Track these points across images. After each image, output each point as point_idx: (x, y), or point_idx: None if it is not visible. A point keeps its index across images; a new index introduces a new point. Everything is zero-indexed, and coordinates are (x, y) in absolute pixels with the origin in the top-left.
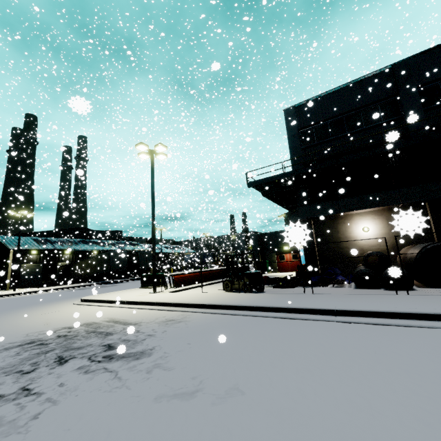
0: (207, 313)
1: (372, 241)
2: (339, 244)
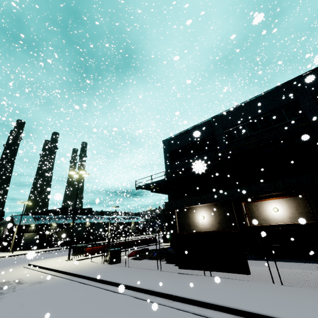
0: (63, 277)
1: (206, 225)
2: (189, 227)
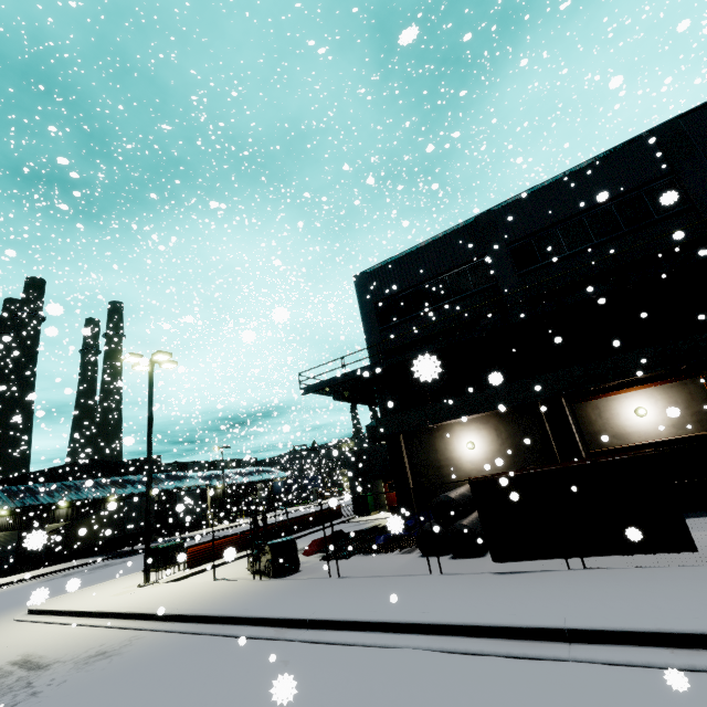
0: (166, 631)
1: (481, 463)
2: (439, 471)
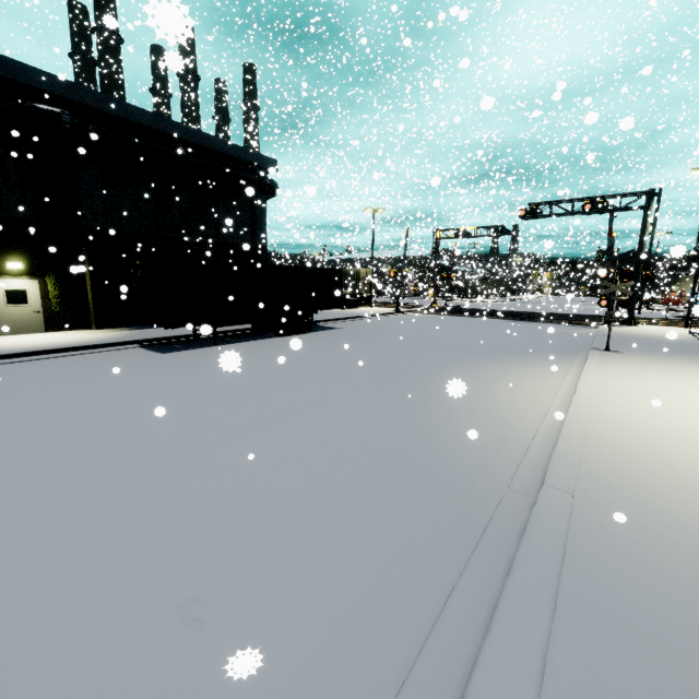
0: None
1: None
2: None
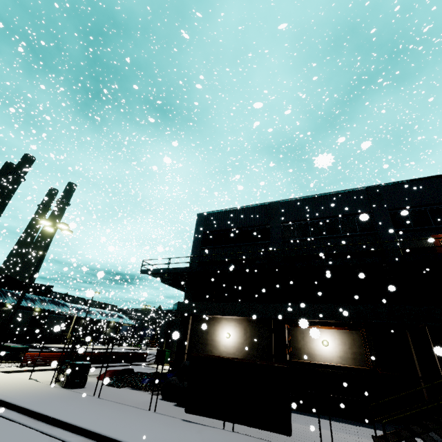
0: None
1: (230, 348)
2: (205, 346)
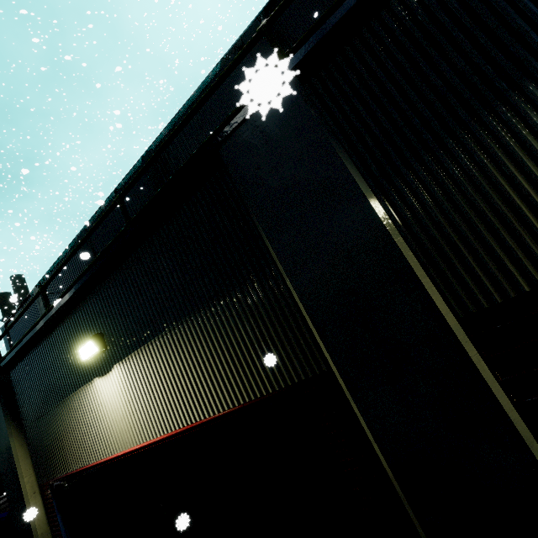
0: None
1: None
2: None
